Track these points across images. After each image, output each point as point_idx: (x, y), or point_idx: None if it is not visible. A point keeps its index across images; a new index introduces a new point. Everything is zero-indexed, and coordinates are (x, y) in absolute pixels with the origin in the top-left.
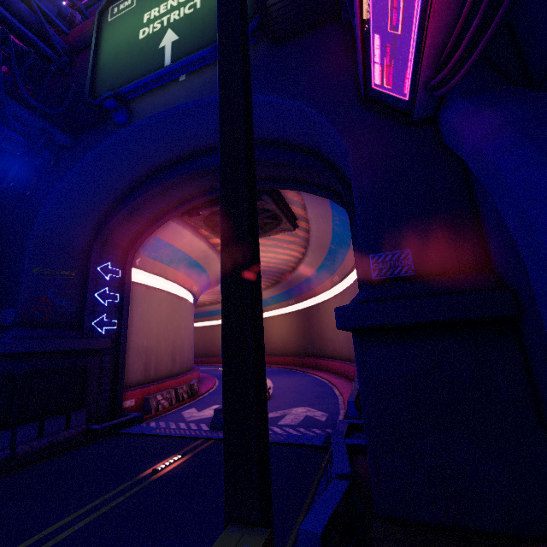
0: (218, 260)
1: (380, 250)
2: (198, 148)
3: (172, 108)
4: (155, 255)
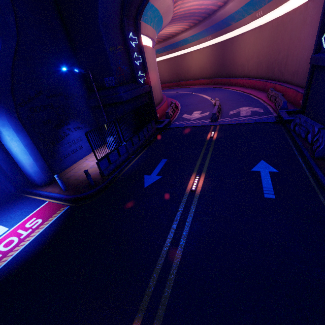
0: (172, 11)
1: None
2: None
3: None
4: (145, 19)
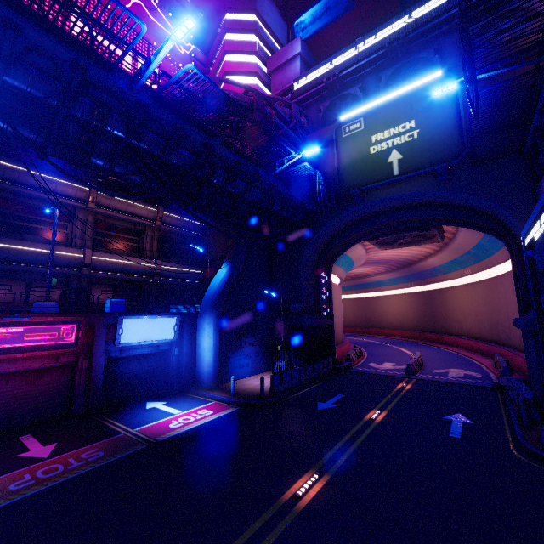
0: (365, 258)
1: None
2: (396, 207)
3: (394, 196)
4: (337, 263)
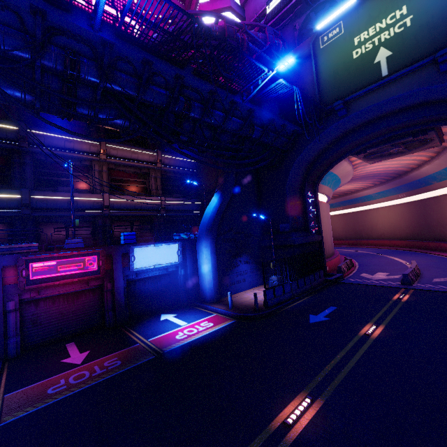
0: (352, 174)
1: None
2: (385, 114)
3: (383, 101)
4: (323, 182)
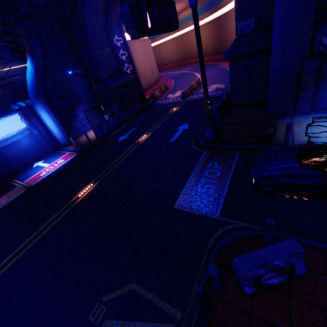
0: None
1: (242, 21)
2: None
3: None
4: None
